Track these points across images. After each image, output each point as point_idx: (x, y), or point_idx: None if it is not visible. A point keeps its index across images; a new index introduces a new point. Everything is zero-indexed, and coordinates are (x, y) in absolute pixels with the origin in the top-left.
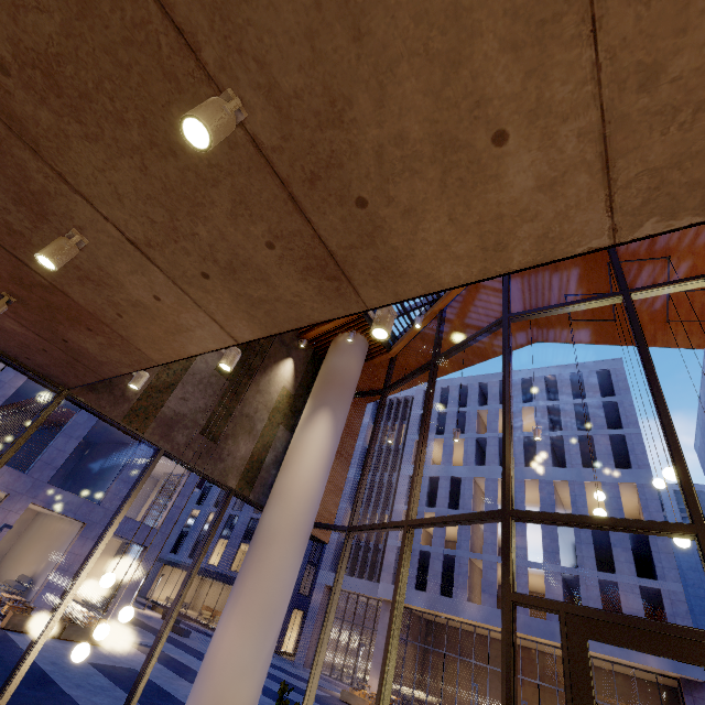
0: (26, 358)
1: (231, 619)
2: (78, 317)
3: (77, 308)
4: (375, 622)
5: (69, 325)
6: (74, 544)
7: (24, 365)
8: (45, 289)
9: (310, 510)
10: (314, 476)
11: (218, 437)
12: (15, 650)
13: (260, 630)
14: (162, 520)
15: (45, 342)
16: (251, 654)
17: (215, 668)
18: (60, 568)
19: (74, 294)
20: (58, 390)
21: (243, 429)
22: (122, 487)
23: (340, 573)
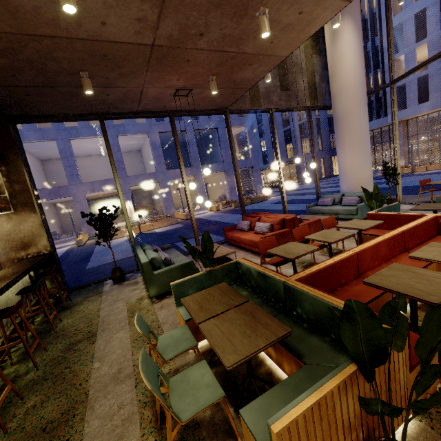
0: (211, 105)
1: (345, 153)
2: (246, 62)
3: (247, 57)
4: (389, 137)
5: (239, 70)
6: (227, 179)
7: (209, 110)
8: (232, 58)
9: (362, 88)
10: (356, 68)
11: (289, 87)
12: (246, 209)
13: (362, 150)
14: (250, 154)
15: (223, 89)
16: (363, 160)
17: (348, 170)
18: (230, 189)
19: (248, 50)
20: (224, 111)
21: (296, 73)
22: (226, 151)
23: (394, 108)
